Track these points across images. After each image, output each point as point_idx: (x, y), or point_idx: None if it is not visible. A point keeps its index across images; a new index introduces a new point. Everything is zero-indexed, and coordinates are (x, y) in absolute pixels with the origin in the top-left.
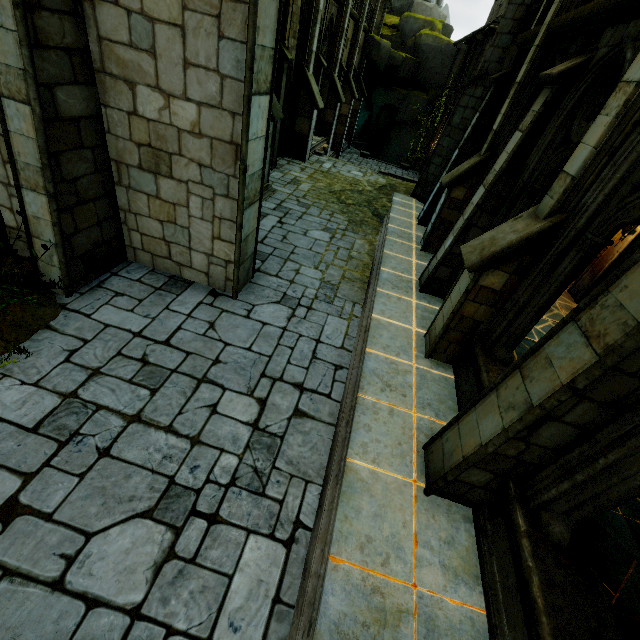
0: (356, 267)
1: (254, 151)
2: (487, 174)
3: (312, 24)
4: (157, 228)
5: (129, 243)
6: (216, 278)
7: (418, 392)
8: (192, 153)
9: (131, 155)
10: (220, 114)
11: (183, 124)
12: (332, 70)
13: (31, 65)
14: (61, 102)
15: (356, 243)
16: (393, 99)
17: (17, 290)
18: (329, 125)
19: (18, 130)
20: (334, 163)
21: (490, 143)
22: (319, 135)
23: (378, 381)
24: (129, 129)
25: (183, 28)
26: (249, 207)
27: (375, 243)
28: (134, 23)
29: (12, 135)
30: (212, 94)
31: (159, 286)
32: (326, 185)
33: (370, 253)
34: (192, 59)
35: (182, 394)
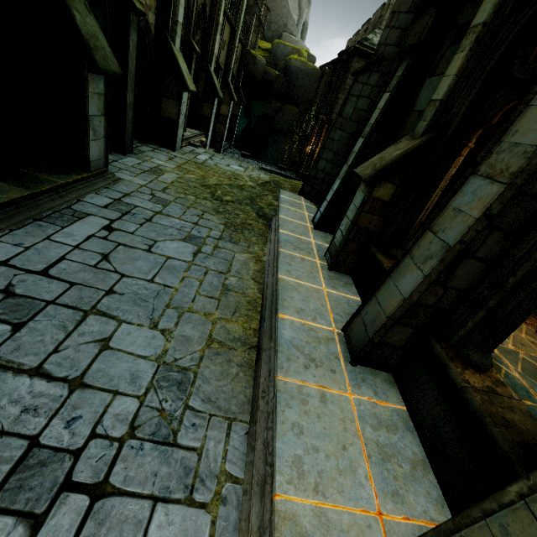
0: (235, 310)
1: None
2: (485, 155)
3: None
4: None
5: None
6: None
7: None
8: None
9: None
10: None
11: None
12: (208, 63)
13: None
14: None
15: (235, 260)
16: (269, 109)
17: None
18: (207, 119)
19: None
20: (211, 155)
21: (433, 119)
22: (196, 128)
23: None
24: None
25: None
26: None
27: (263, 258)
28: None
29: None
30: None
31: None
32: (198, 177)
33: (257, 277)
34: None
35: None
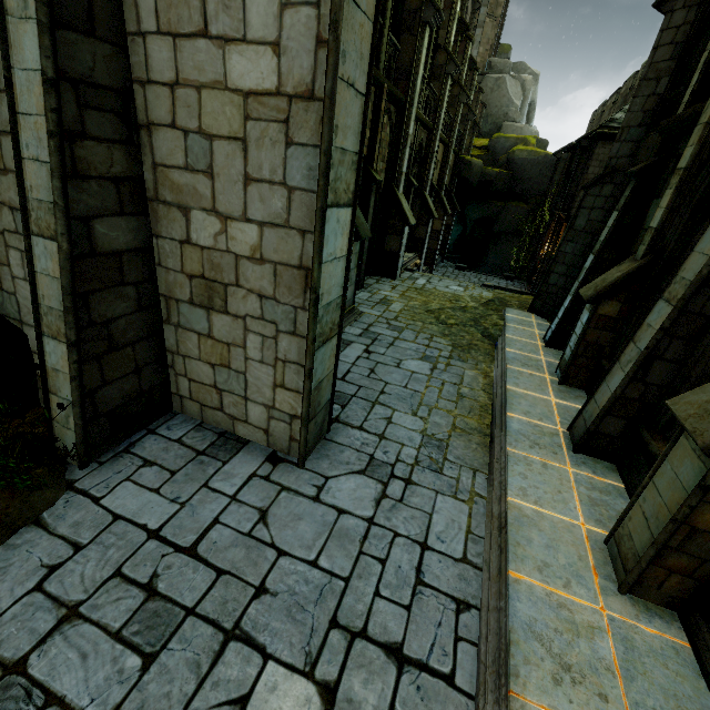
0: (470, 410)
1: (330, 275)
2: (667, 284)
3: (401, 148)
4: (208, 373)
5: (176, 390)
6: (278, 437)
7: (629, 687)
8: (251, 282)
9: (182, 289)
10: (286, 234)
11: (242, 249)
12: (423, 189)
13: (62, 197)
14: (99, 235)
15: (466, 375)
16: (488, 211)
17: (13, 466)
18: (421, 241)
19: (44, 270)
20: (429, 279)
21: (650, 244)
22: (410, 251)
23: (543, 654)
24: (181, 260)
25: (245, 141)
26: (323, 345)
27: (491, 374)
28: (191, 144)
29: (38, 276)
30: (277, 211)
31: (203, 448)
32: (421, 303)
33: (487, 389)
34: (254, 174)
35: (193, 668)
